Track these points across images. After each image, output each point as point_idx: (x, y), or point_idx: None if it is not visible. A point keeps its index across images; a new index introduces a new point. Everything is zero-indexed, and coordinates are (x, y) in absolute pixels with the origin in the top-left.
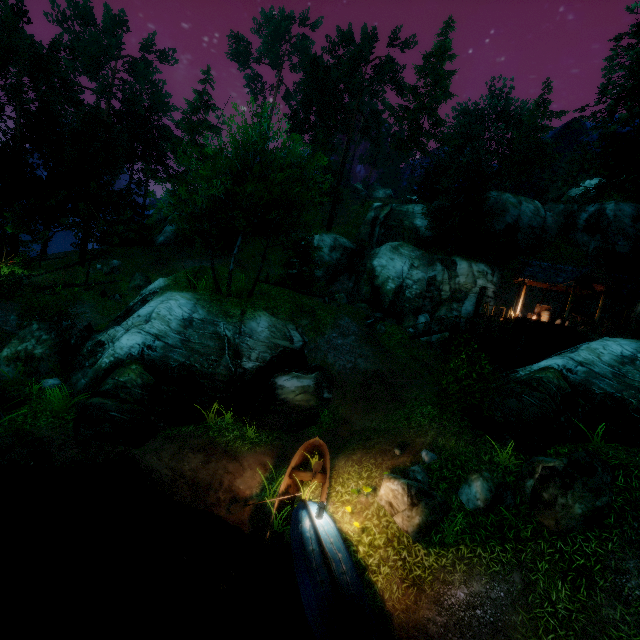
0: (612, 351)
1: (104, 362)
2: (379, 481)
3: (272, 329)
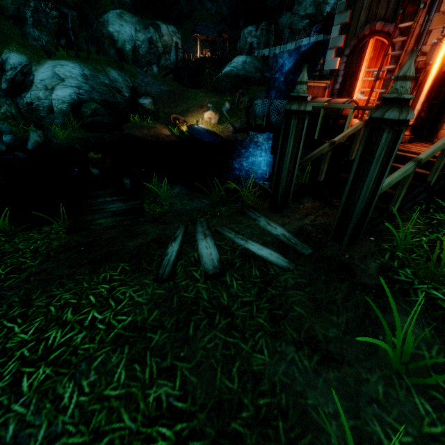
0: (240, 61)
1: (62, 108)
2: (202, 116)
3: (120, 77)
